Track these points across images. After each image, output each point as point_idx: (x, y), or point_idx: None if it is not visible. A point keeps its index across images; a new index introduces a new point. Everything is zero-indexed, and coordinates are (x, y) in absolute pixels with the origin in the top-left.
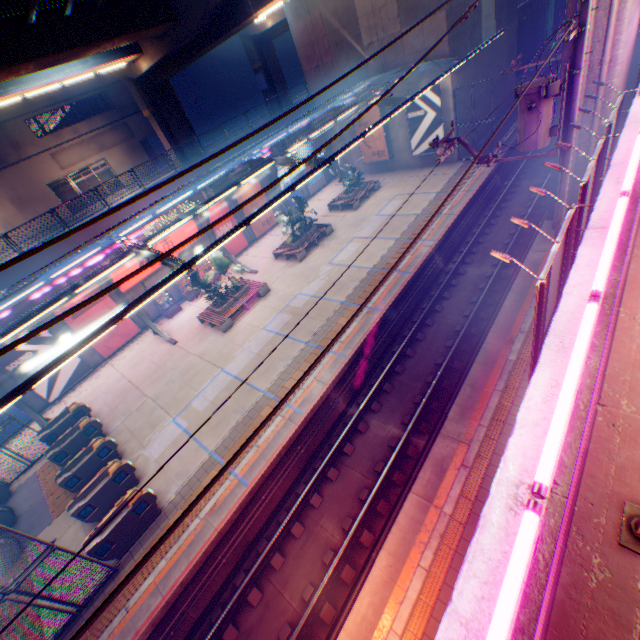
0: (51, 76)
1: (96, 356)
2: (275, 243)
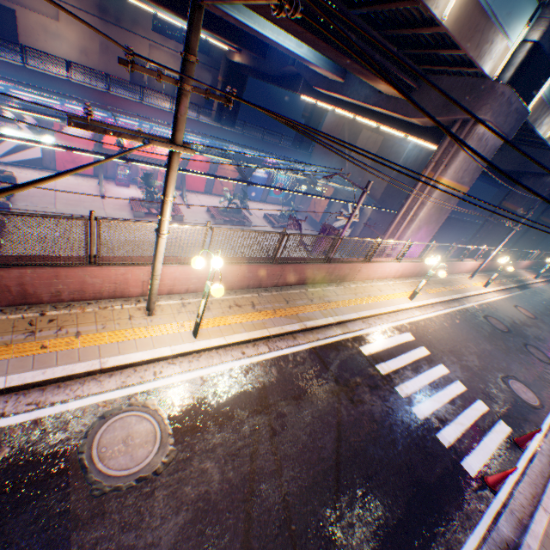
0: (180, 19)
1: (53, 163)
2: (218, 205)
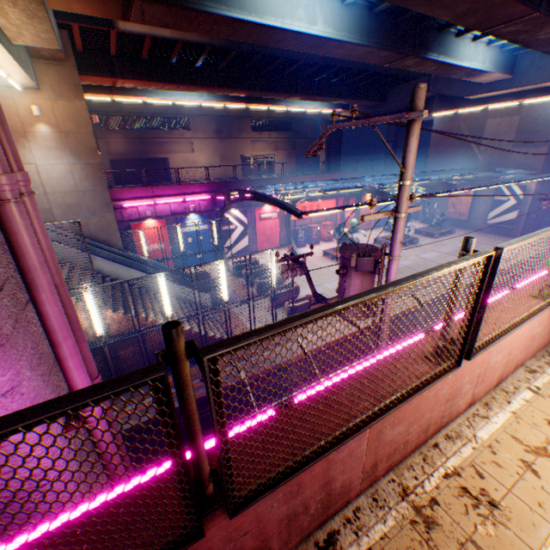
0: (305, 105)
1: (254, 247)
2: (371, 237)
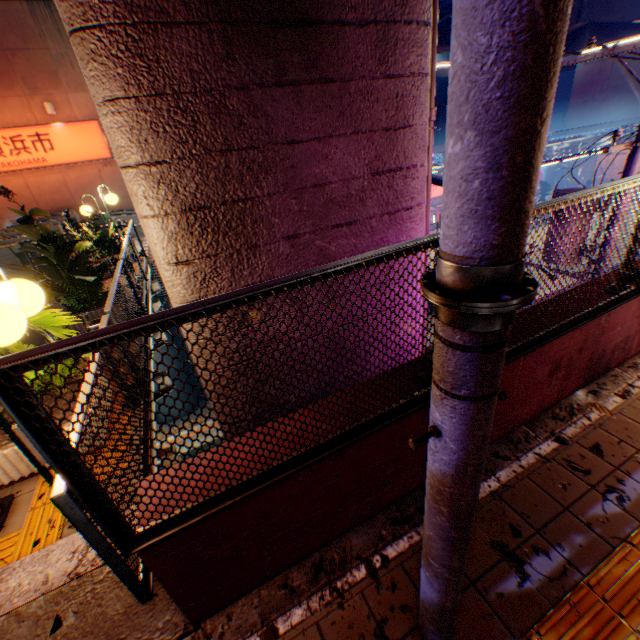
0: None
1: None
2: None
